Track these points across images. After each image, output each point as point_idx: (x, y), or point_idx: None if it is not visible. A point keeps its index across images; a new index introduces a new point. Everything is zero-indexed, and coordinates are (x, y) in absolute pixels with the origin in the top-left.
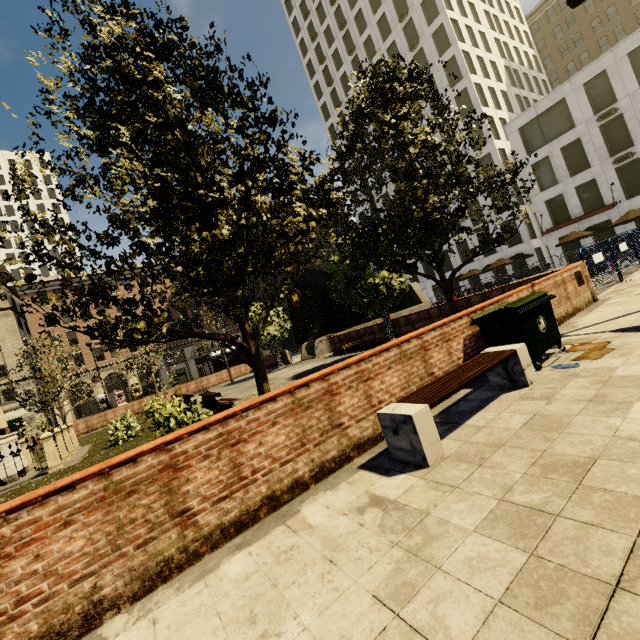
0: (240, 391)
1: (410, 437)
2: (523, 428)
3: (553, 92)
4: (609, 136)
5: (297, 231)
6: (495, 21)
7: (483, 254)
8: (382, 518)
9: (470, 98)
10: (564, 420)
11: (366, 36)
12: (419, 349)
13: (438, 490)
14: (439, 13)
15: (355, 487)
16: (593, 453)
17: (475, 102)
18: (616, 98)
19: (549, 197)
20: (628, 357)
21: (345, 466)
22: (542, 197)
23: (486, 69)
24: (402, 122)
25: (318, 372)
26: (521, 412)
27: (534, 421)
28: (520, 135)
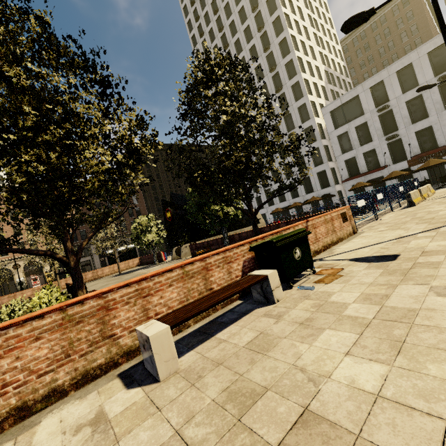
0: (117, 282)
1: (150, 354)
2: (245, 346)
3: (352, 90)
4: (384, 122)
5: (100, 172)
6: (320, 40)
7: (305, 192)
8: (84, 442)
9: (301, 88)
10: (274, 342)
11: (236, 38)
12: (201, 269)
13: (146, 411)
14: (284, 30)
15: (98, 398)
16: (270, 382)
17: (304, 91)
18: (389, 99)
19: (347, 158)
20: (346, 284)
21: (111, 371)
22: (343, 157)
23: (312, 70)
24: (218, 96)
25: (98, 290)
26: (255, 329)
27: (256, 340)
28: (331, 116)
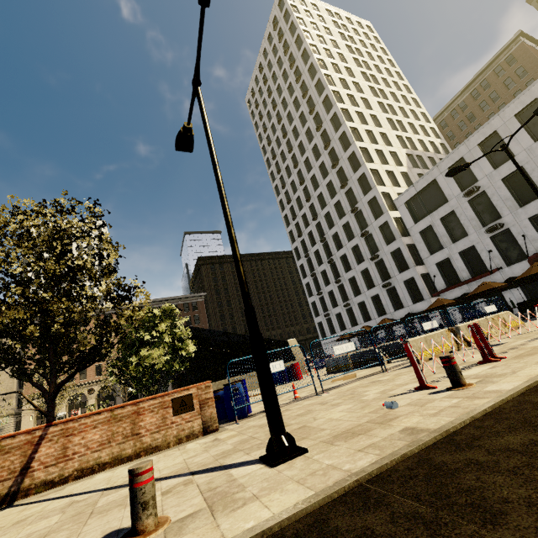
0: None
1: None
2: None
3: (426, 174)
4: (479, 209)
5: None
6: (399, 124)
7: (393, 308)
8: None
9: (368, 180)
10: None
11: (299, 141)
12: None
13: None
14: (342, 124)
15: None
16: None
17: (371, 183)
18: (477, 178)
19: (438, 260)
20: None
21: None
22: (432, 260)
23: (385, 158)
24: None
25: None
26: None
27: None
28: (407, 207)
